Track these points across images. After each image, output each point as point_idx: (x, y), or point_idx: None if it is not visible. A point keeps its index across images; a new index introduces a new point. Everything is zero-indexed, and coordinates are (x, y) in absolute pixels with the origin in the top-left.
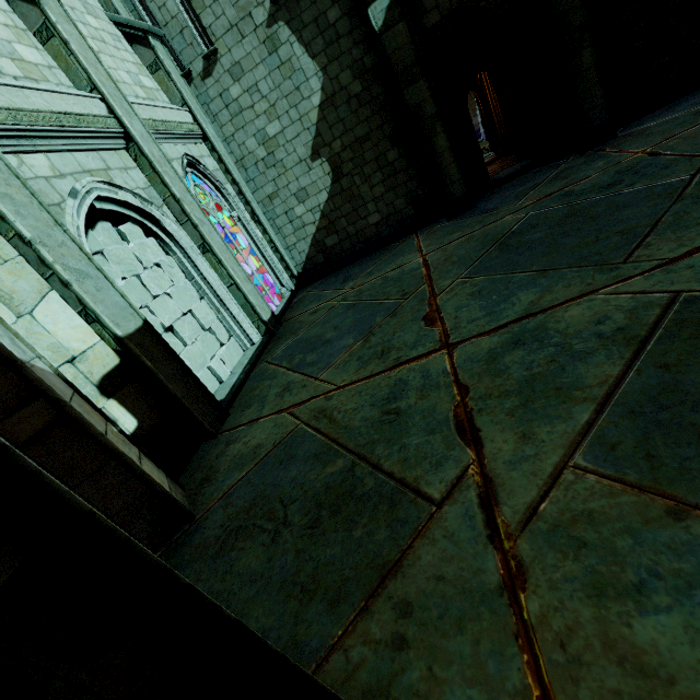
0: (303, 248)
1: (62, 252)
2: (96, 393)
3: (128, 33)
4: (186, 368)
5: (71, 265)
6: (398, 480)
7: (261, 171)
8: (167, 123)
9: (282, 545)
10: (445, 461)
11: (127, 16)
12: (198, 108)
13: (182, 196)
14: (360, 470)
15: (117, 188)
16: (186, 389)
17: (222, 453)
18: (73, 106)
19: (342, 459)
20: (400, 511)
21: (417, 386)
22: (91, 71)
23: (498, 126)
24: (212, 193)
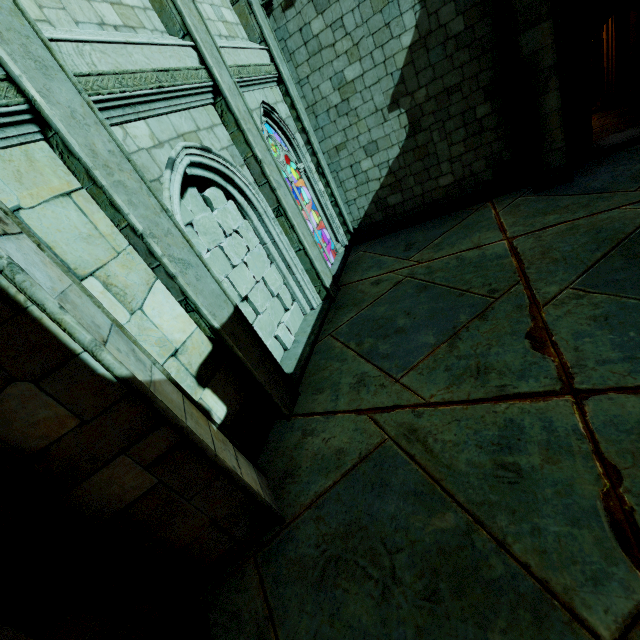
0: (363, 204)
1: (168, 241)
2: (195, 384)
3: None
4: (267, 351)
5: (176, 255)
6: (539, 581)
7: (332, 119)
8: (249, 67)
9: (396, 609)
10: (606, 579)
11: None
12: (275, 45)
13: (262, 156)
14: (480, 541)
15: (206, 152)
16: (267, 374)
17: (300, 444)
18: (170, 60)
19: (453, 514)
20: (552, 632)
21: (538, 440)
22: (185, 14)
23: (606, 72)
24: (282, 142)
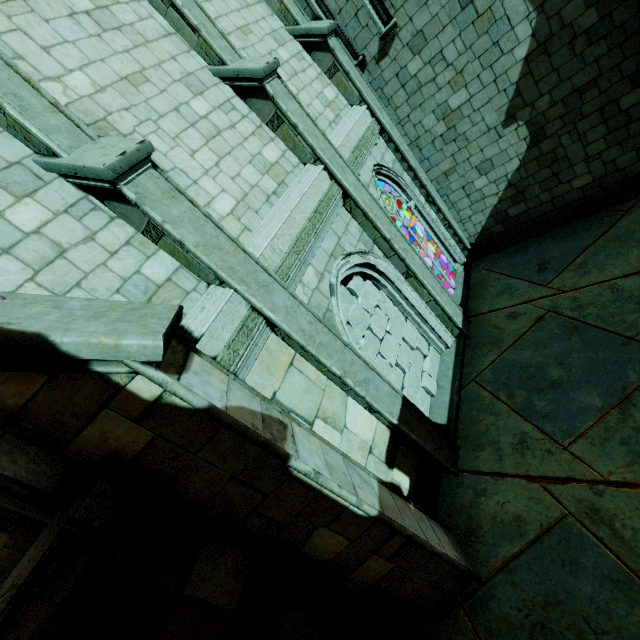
0: (479, 220)
1: (353, 370)
2: (386, 468)
3: (307, 42)
4: (430, 423)
5: (360, 378)
6: None
7: (438, 148)
8: (359, 143)
9: None
10: None
11: (303, 21)
12: (373, 98)
13: (389, 233)
14: None
15: (348, 256)
16: (434, 443)
17: (475, 503)
18: (314, 198)
19: None
20: None
21: None
22: (315, 146)
23: None
24: (391, 188)
